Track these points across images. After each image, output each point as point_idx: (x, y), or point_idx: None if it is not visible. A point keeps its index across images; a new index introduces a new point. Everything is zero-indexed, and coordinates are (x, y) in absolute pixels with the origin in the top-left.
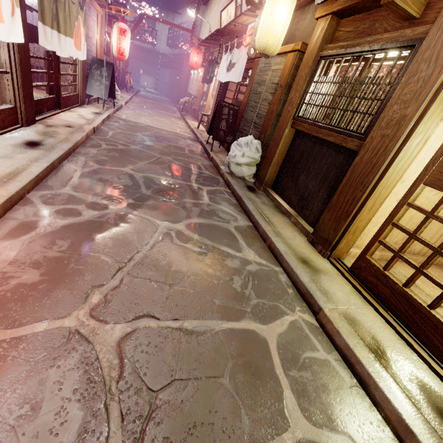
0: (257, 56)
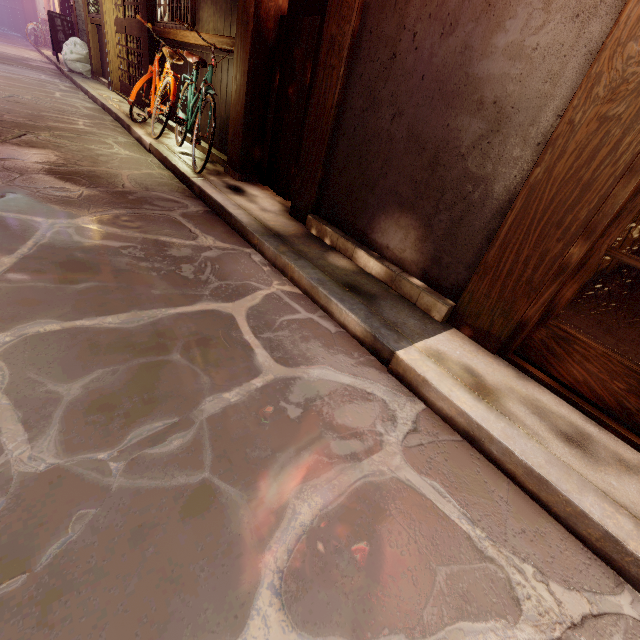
0: None
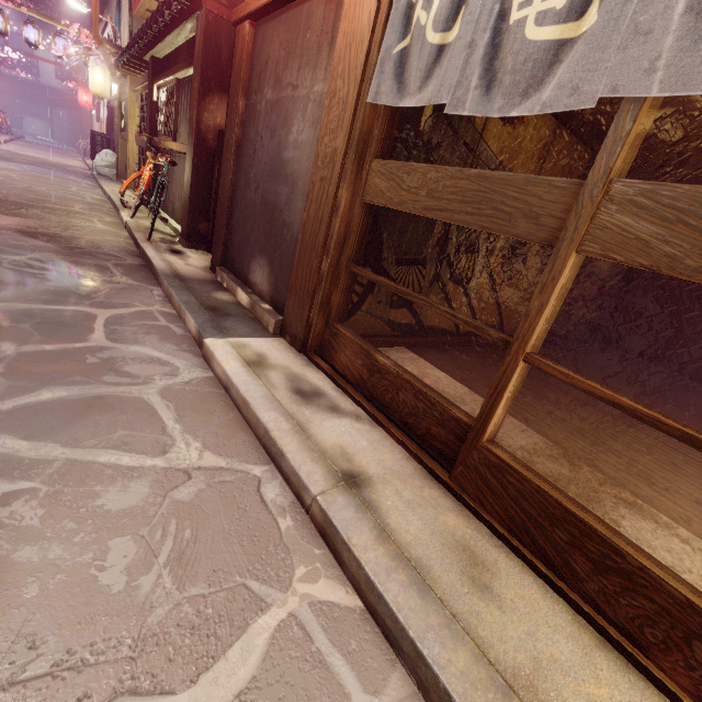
0: (113, 99)
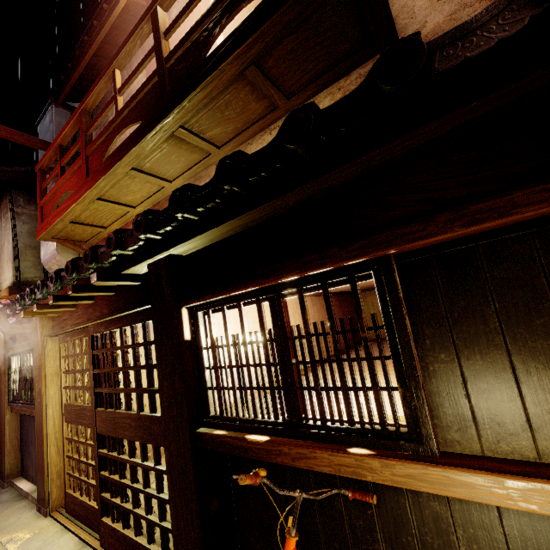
0: None
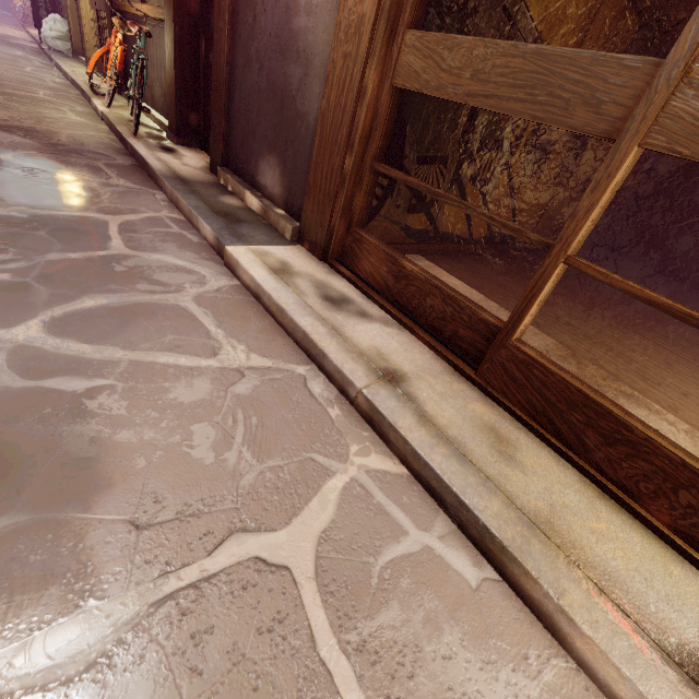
0: None
